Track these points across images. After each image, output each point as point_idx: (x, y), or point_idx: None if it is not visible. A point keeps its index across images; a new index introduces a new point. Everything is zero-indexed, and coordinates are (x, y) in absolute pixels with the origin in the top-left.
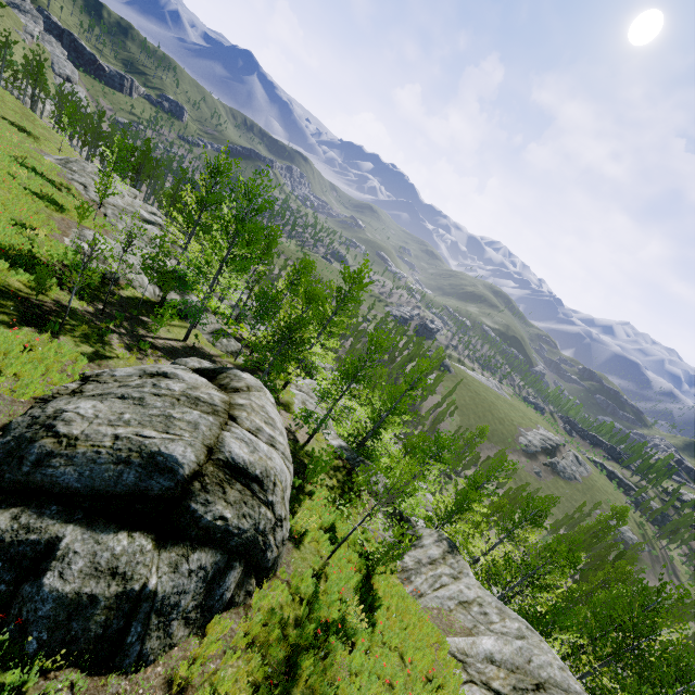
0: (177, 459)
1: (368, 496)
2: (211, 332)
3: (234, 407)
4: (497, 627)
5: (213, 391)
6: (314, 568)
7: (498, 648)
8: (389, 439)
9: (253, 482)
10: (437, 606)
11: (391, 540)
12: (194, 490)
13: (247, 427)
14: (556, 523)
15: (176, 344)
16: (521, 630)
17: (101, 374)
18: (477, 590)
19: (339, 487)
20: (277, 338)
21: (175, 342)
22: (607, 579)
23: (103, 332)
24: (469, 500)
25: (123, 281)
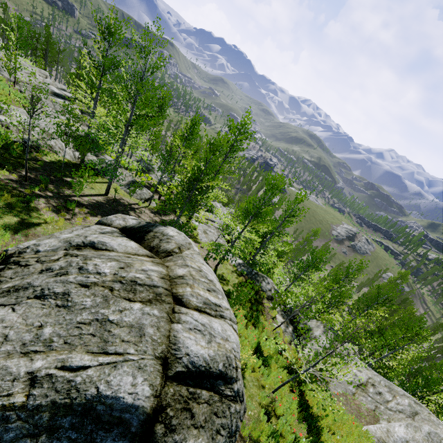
0: (126, 404)
1: (268, 302)
2: (126, 184)
3: (174, 282)
4: (393, 405)
5: (148, 265)
6: (261, 404)
7: (411, 436)
8: (271, 253)
9: (217, 379)
10: (342, 392)
11: (292, 336)
12: (157, 439)
13: (194, 305)
14: (361, 284)
15: (100, 199)
16: (412, 406)
17: (24, 250)
18: (366, 371)
19: (248, 301)
20: (187, 188)
21: (98, 197)
22: (400, 317)
23: (28, 199)
24: (344, 298)
25: (44, 148)
